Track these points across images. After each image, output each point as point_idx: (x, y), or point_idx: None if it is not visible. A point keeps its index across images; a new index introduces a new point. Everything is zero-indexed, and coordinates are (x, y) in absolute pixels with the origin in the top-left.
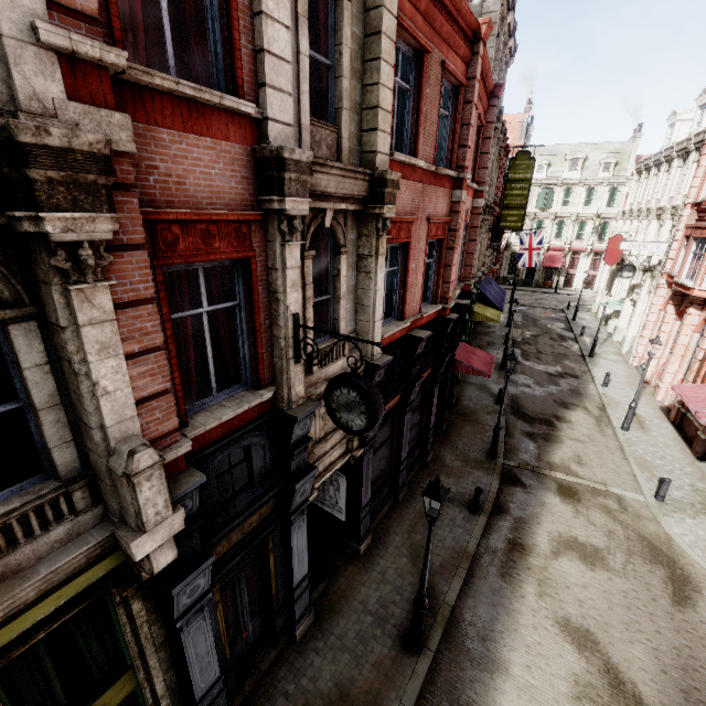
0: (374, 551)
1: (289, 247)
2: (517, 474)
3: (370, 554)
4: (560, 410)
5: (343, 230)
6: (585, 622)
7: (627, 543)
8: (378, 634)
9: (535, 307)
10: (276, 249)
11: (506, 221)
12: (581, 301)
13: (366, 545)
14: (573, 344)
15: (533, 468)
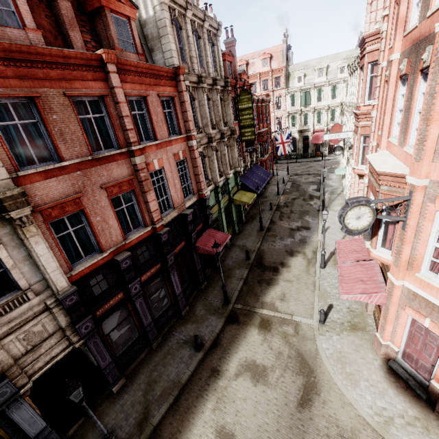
0: (124, 388)
1: None
2: (238, 315)
3: (121, 391)
4: (287, 258)
5: None
6: (233, 428)
7: (287, 360)
8: None
9: (303, 174)
10: None
11: (245, 136)
12: (337, 164)
13: (120, 385)
14: (316, 202)
15: (250, 308)
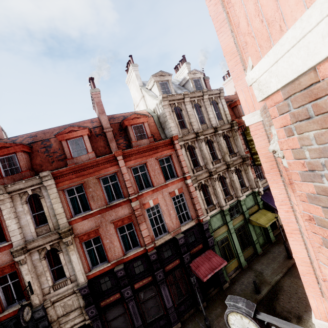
0: None
1: (22, 266)
2: None
3: None
4: (309, 312)
5: (58, 247)
6: None
7: None
8: None
9: None
10: (20, 267)
11: (257, 161)
12: None
13: None
14: None
15: None
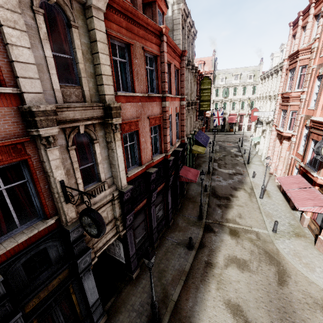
0: (140, 276)
1: (50, 150)
2: (212, 226)
3: (138, 278)
4: (233, 192)
5: (94, 132)
6: (237, 301)
7: (259, 256)
8: (138, 322)
9: (225, 141)
10: (42, 153)
11: (203, 107)
12: (246, 137)
13: (137, 273)
14: (240, 158)
15: (219, 222)
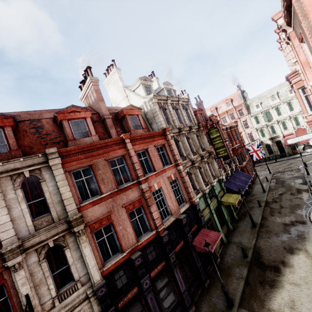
0: None
1: (17, 273)
2: None
3: None
4: (287, 256)
5: (63, 241)
6: None
7: None
8: None
9: (285, 171)
10: (12, 276)
11: (220, 154)
12: None
13: None
14: (305, 195)
15: None
